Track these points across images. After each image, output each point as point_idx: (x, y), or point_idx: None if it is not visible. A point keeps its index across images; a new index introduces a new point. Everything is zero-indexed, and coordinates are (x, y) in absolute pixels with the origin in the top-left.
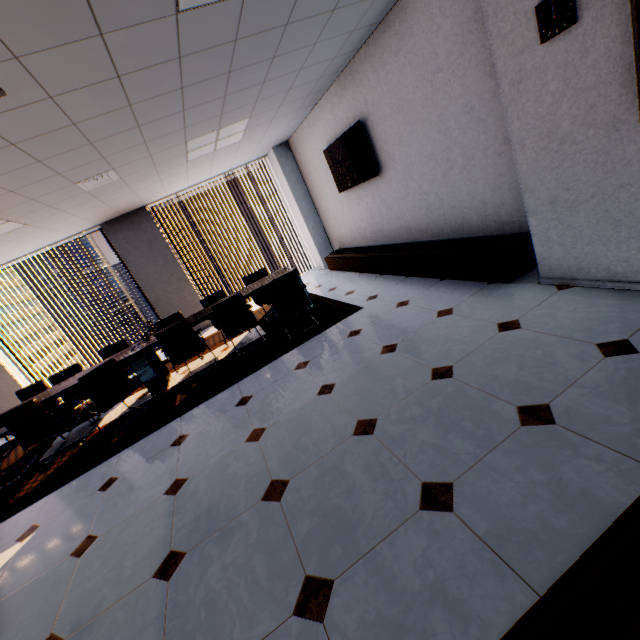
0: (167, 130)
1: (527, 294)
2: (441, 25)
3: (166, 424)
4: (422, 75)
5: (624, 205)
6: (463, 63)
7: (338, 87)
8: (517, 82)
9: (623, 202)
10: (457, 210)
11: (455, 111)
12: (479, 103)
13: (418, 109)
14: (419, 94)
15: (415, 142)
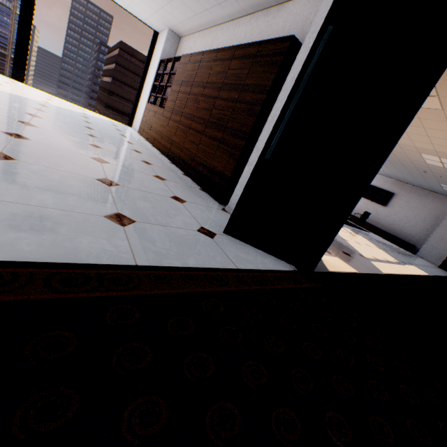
0: (388, 167)
1: (414, 255)
2: (434, 203)
3: (345, 224)
4: (421, 204)
5: (442, 252)
6: (431, 212)
7: (394, 181)
8: (443, 226)
9: (442, 252)
10: (400, 230)
11: (421, 216)
12: (428, 220)
13: (413, 207)
14: (416, 206)
15: (405, 211)
